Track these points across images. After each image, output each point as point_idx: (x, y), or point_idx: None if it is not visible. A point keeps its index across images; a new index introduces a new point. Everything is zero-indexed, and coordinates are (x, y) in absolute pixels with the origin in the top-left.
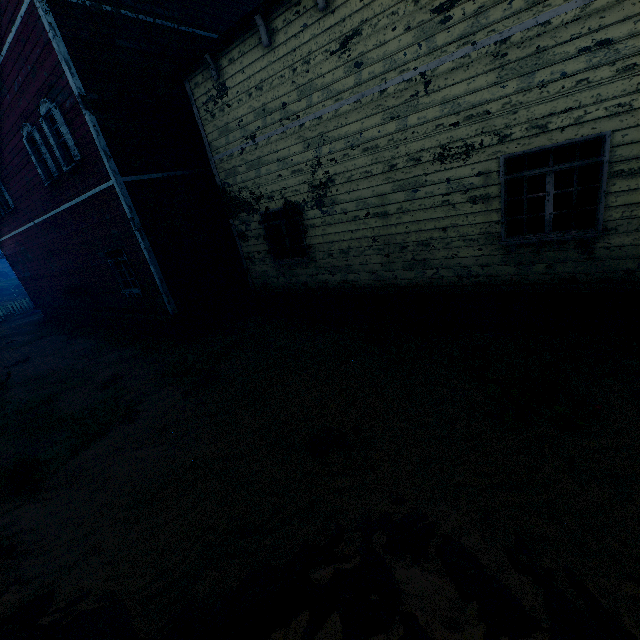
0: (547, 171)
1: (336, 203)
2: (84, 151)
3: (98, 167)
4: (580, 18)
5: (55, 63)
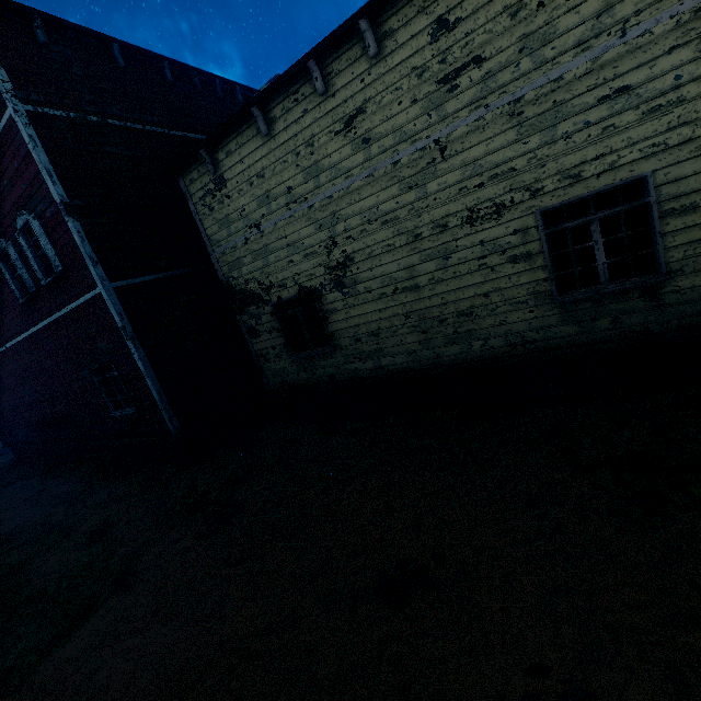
0: (590, 219)
1: (358, 282)
2: (66, 260)
3: (83, 275)
4: (592, 70)
5: (35, 173)
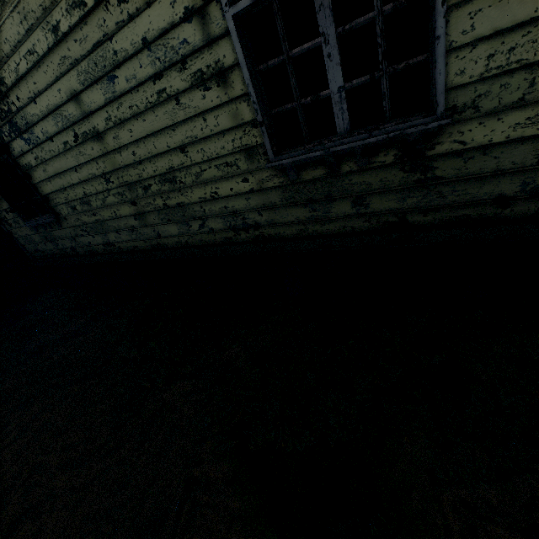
0: None
1: (30, 123)
2: None
3: None
4: None
5: None
